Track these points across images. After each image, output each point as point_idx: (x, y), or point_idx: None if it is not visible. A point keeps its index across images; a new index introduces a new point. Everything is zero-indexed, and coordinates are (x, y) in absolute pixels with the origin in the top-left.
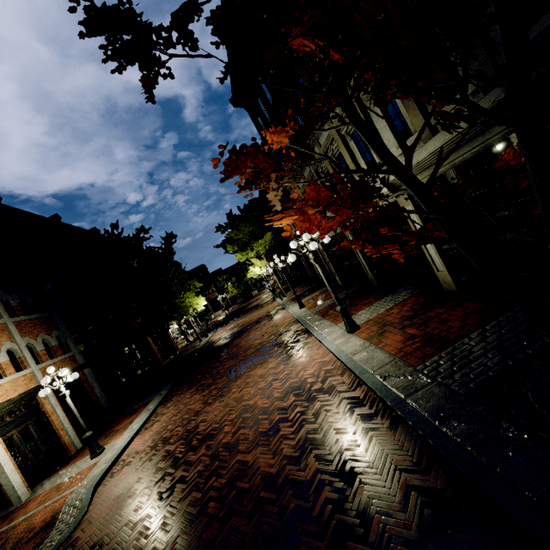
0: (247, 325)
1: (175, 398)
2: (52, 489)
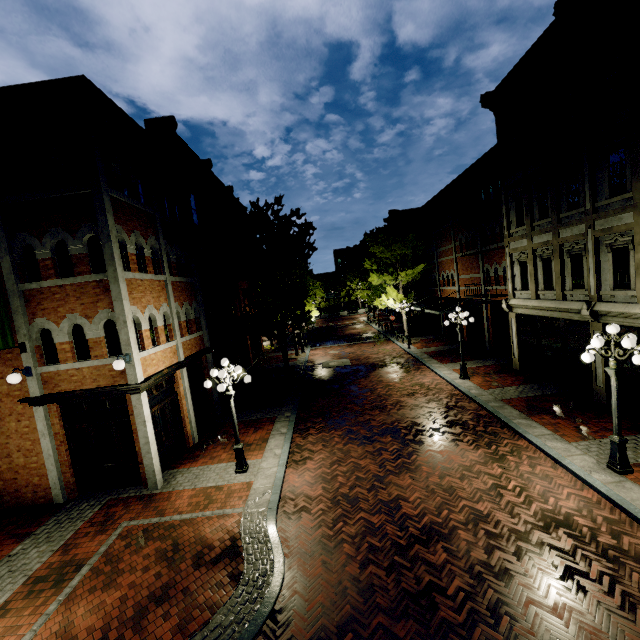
0: (367, 363)
1: (315, 432)
2: (196, 491)
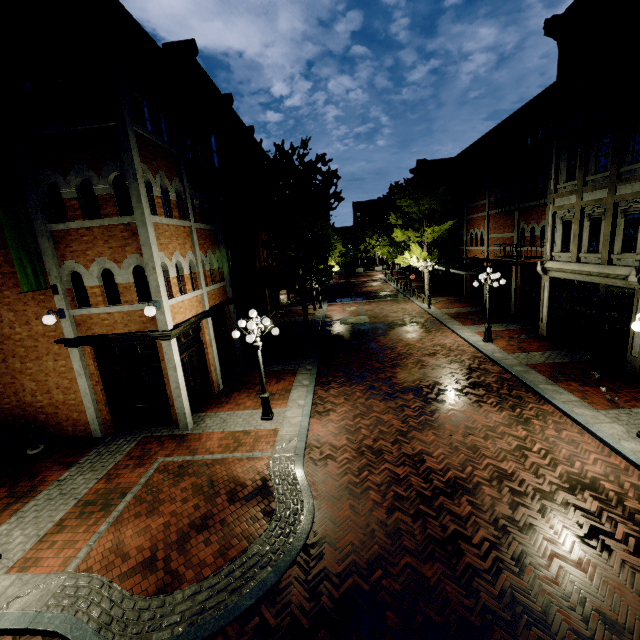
0: (386, 321)
1: (337, 386)
2: (225, 434)
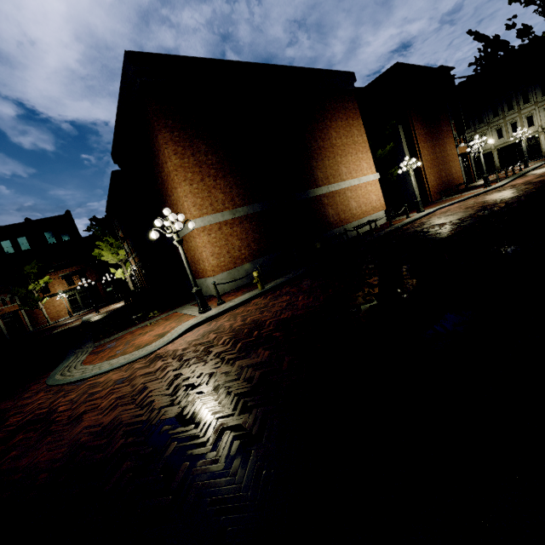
0: None
1: None
2: None
